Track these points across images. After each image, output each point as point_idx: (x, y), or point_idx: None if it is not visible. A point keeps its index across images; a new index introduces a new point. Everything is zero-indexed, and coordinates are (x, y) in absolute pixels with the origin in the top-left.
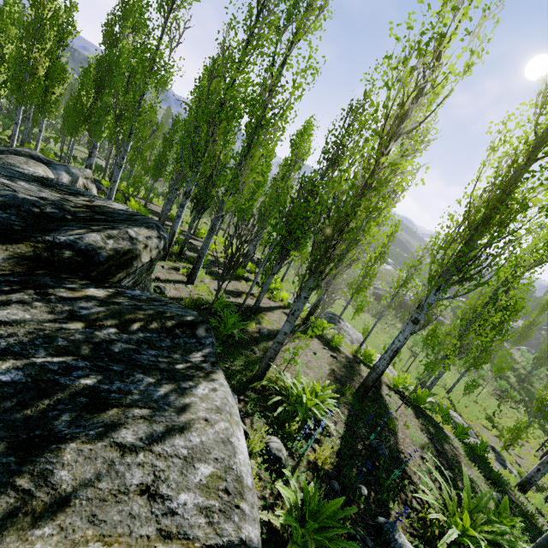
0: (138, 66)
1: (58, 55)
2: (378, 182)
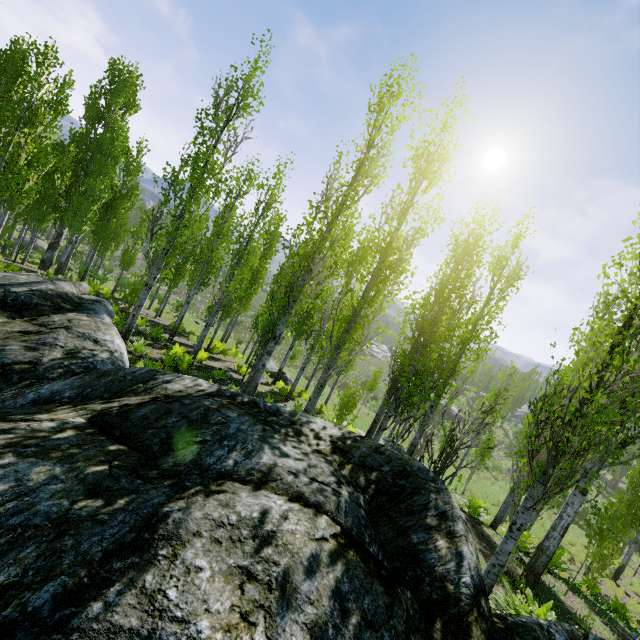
0: (193, 178)
1: (39, 135)
2: (638, 397)
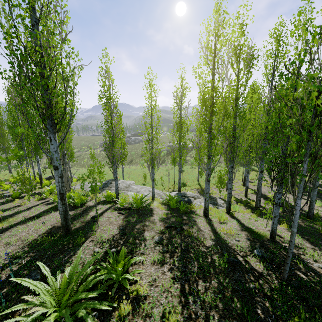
0: None
1: None
2: None
